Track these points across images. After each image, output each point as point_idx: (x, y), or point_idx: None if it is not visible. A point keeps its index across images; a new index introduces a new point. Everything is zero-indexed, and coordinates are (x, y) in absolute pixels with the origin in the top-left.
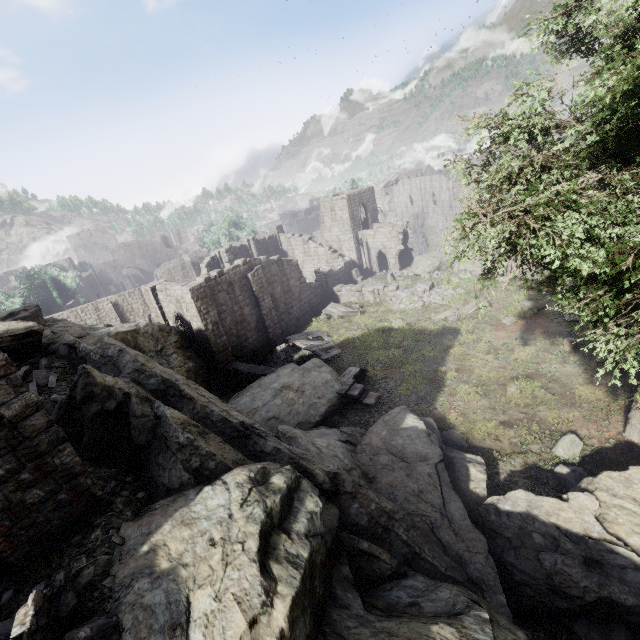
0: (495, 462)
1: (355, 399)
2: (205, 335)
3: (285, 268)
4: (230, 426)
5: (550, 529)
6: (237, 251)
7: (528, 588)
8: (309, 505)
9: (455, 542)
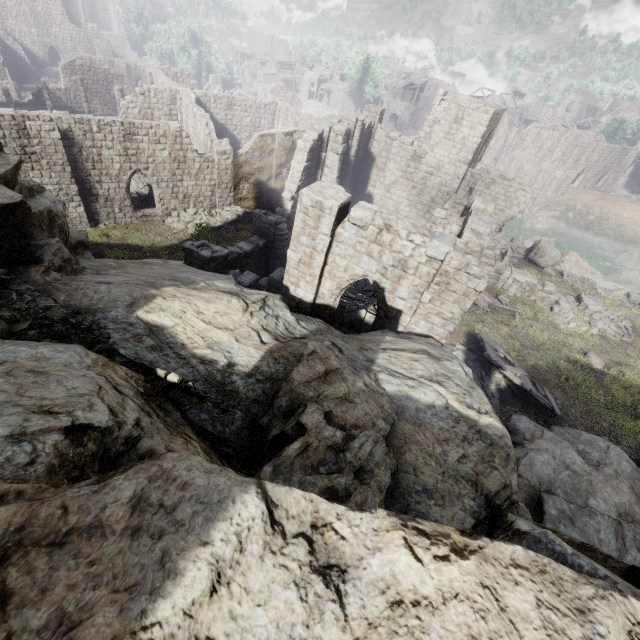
0: None
1: None
2: None
3: None
4: None
5: None
6: None
7: None
8: None
9: None
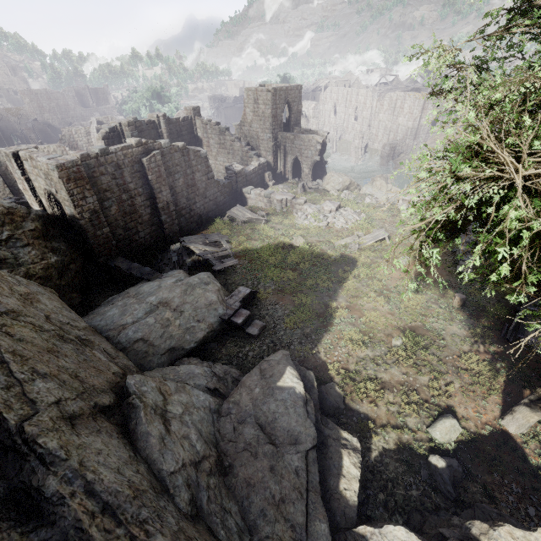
0: (369, 434)
1: (238, 326)
2: (80, 224)
3: (191, 159)
4: (4, 427)
5: None
6: (144, 127)
7: None
8: None
9: None
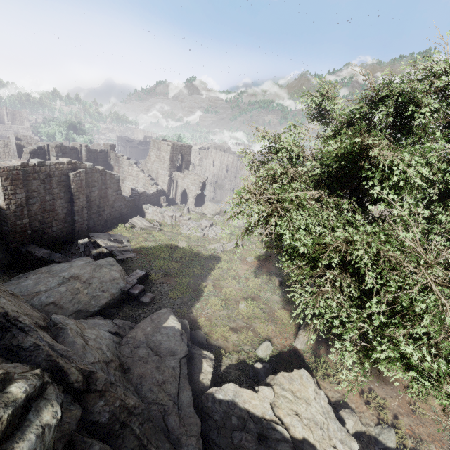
0: (221, 357)
1: (134, 296)
2: (4, 213)
3: (107, 179)
4: None
5: (243, 413)
6: (67, 150)
7: None
8: (46, 416)
9: (178, 427)
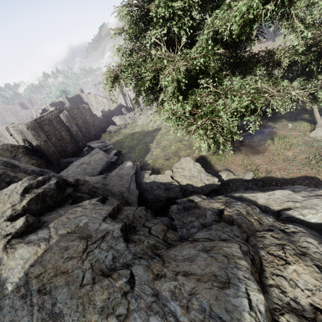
0: (160, 173)
1: (114, 163)
2: (41, 147)
3: (82, 110)
4: (36, 173)
5: (158, 184)
6: (58, 105)
7: (153, 203)
8: (51, 182)
9: (128, 195)
